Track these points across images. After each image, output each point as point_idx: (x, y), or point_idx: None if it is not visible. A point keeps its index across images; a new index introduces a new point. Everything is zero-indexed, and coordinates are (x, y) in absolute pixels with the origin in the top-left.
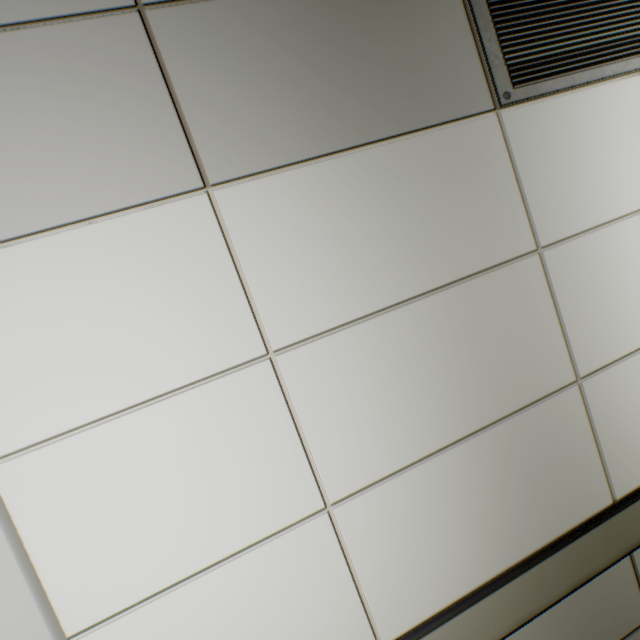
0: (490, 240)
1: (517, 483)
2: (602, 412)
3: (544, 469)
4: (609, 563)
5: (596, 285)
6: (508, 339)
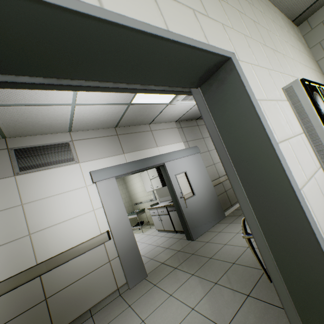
0: (7, 203)
1: (2, 262)
2: (37, 242)
3: (13, 258)
4: (27, 281)
5: (40, 211)
6: (7, 225)
